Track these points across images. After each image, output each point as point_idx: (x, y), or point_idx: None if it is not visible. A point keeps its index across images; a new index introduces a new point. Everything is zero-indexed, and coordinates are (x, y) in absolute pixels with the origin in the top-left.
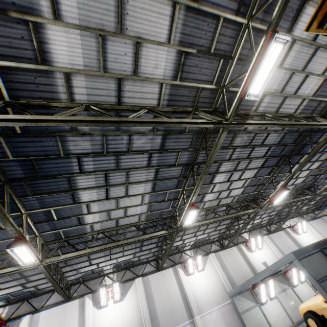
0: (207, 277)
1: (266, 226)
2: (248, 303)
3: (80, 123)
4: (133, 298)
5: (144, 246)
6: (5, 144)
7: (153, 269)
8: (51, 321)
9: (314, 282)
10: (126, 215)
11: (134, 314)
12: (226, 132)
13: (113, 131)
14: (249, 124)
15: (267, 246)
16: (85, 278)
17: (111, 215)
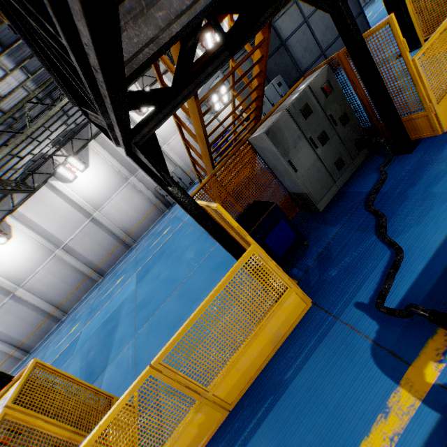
0: None
1: None
2: (204, 118)
3: None
4: (97, 160)
5: (69, 111)
6: None
7: None
8: (36, 210)
9: None
10: (4, 96)
11: (107, 171)
12: None
13: None
14: None
15: None
16: (31, 169)
17: None
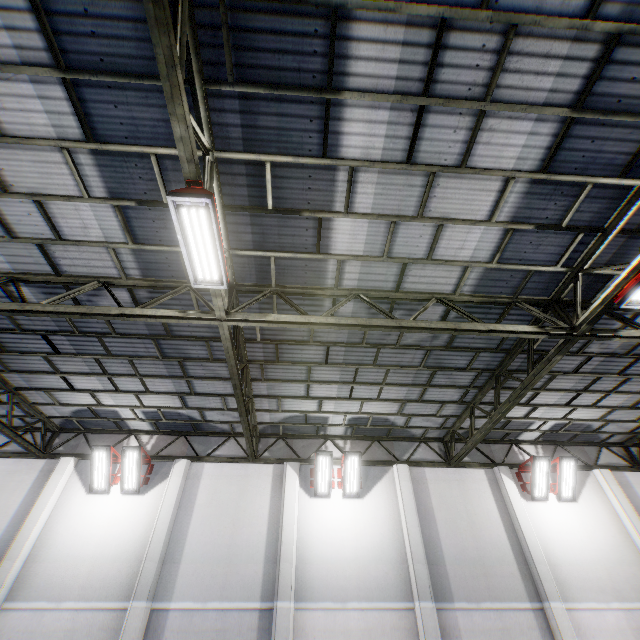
0: (585, 520)
1: None
2: None
3: None
4: (385, 501)
5: (435, 386)
6: None
7: (434, 458)
8: (221, 486)
9: None
10: (432, 258)
11: (386, 535)
12: None
13: None
14: None
15: None
16: (288, 429)
17: (394, 241)
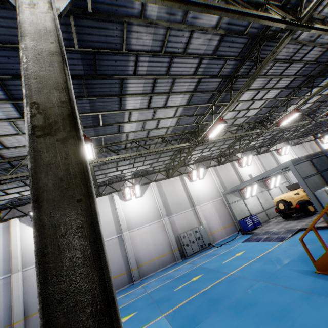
0: (205, 183)
1: (257, 148)
2: (236, 198)
3: (175, 4)
4: (150, 195)
5: (161, 157)
6: (73, 27)
7: (163, 177)
8: None
9: (301, 179)
10: (157, 127)
11: (151, 205)
12: (291, 37)
13: (179, 24)
14: (315, 29)
15: (255, 163)
16: (109, 181)
17: (145, 126)
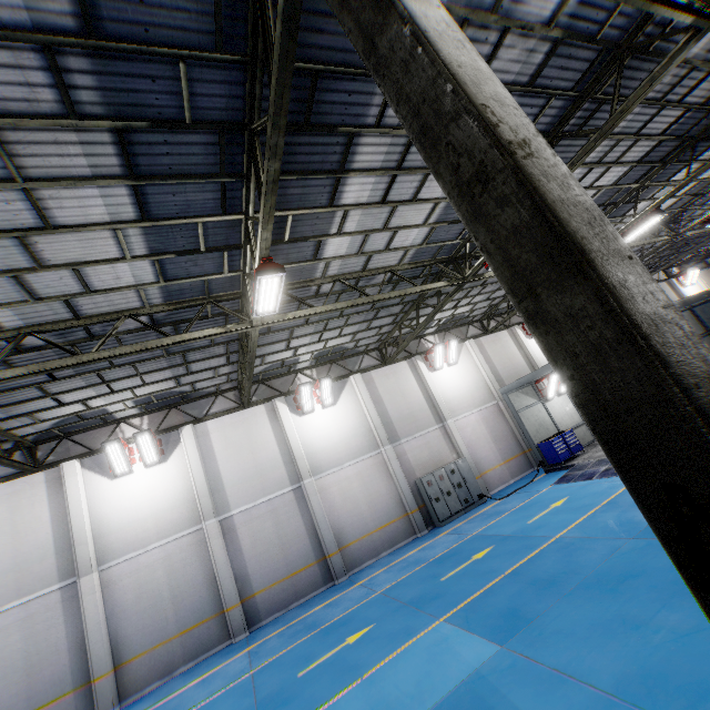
0: (461, 373)
1: None
2: (528, 401)
3: None
4: (351, 401)
5: (378, 319)
6: None
7: (375, 363)
8: (229, 433)
9: None
10: (388, 248)
11: (356, 421)
12: (693, 46)
13: (486, 14)
14: None
15: None
16: (266, 375)
17: (366, 244)
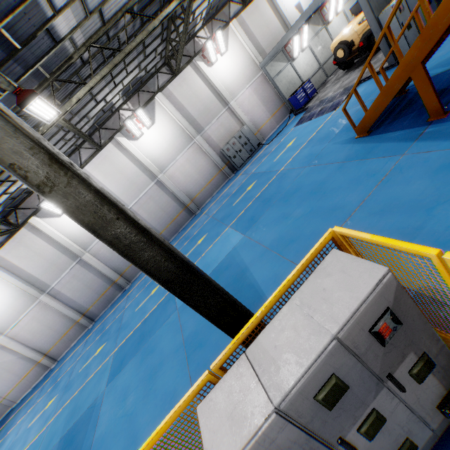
0: (233, 58)
1: None
2: (280, 66)
3: None
4: (163, 116)
5: (148, 46)
6: None
7: (168, 78)
8: (102, 169)
9: None
10: None
11: (173, 128)
12: None
13: None
14: None
15: None
16: (99, 122)
17: (87, 4)
